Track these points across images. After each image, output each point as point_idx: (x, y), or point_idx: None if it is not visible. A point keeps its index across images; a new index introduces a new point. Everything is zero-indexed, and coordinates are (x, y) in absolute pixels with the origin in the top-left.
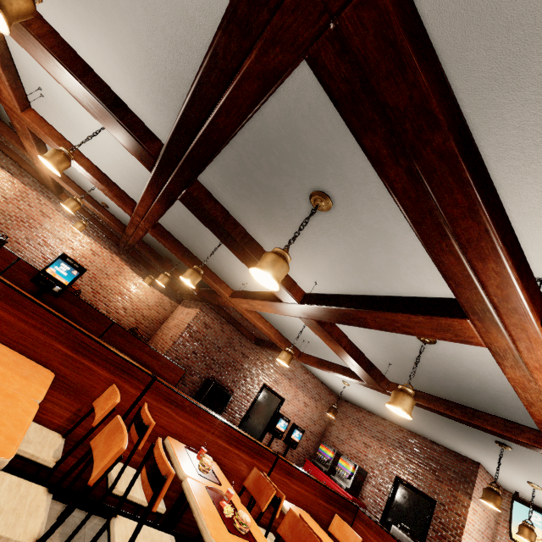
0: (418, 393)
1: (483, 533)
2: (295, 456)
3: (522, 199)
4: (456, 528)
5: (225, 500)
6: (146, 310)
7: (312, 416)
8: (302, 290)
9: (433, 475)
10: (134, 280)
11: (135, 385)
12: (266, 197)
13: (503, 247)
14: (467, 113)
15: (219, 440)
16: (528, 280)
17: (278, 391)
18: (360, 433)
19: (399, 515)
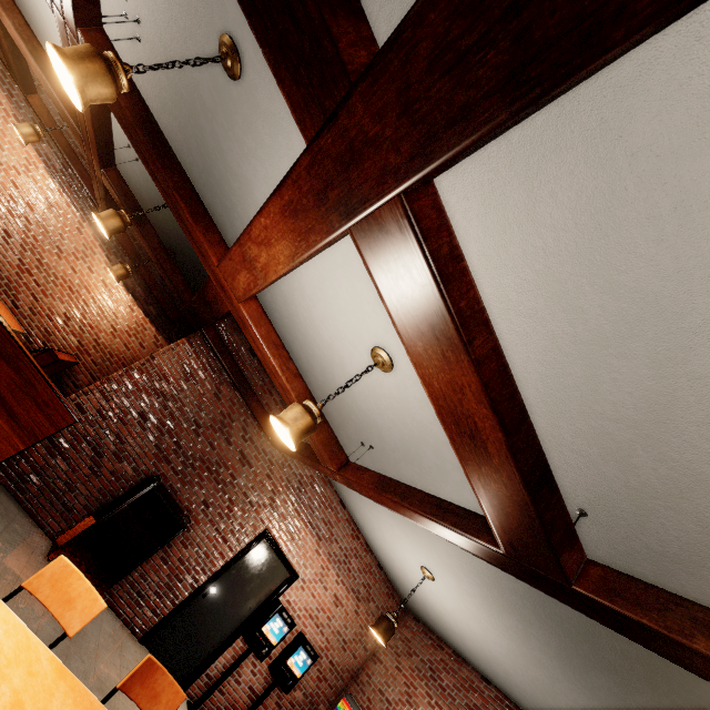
0: None
1: None
2: (286, 708)
3: None
4: None
5: None
6: (107, 334)
7: (342, 629)
8: None
9: None
10: (104, 277)
11: None
12: None
13: None
14: None
15: None
16: None
17: (289, 554)
18: (429, 697)
19: None
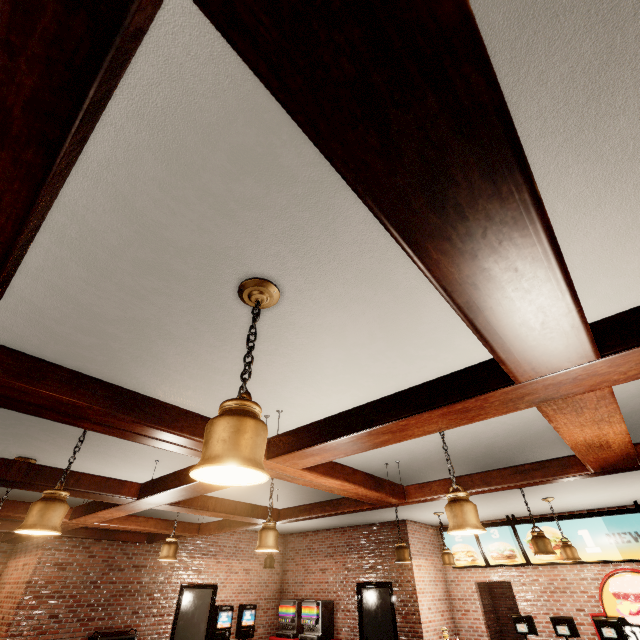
0: (302, 508)
1: (435, 580)
2: None
3: (220, 381)
4: (412, 596)
5: None
6: None
7: (260, 579)
8: (136, 483)
9: (381, 558)
10: None
11: None
12: (40, 419)
13: (195, 439)
14: (141, 352)
15: None
16: None
17: (204, 581)
18: (314, 561)
19: (372, 623)
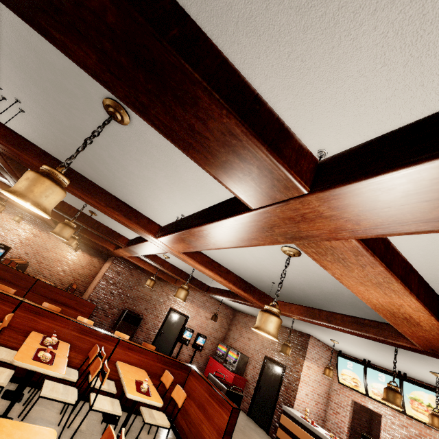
0: (219, 290)
1: (320, 382)
2: (204, 356)
3: (139, 182)
4: (296, 381)
5: (46, 351)
6: (81, 269)
7: (213, 326)
8: (127, 238)
9: None
10: (68, 250)
11: (10, 306)
12: None
13: (107, 208)
14: (92, 152)
15: (73, 332)
16: (138, 219)
17: (182, 311)
18: (246, 331)
19: (266, 381)
